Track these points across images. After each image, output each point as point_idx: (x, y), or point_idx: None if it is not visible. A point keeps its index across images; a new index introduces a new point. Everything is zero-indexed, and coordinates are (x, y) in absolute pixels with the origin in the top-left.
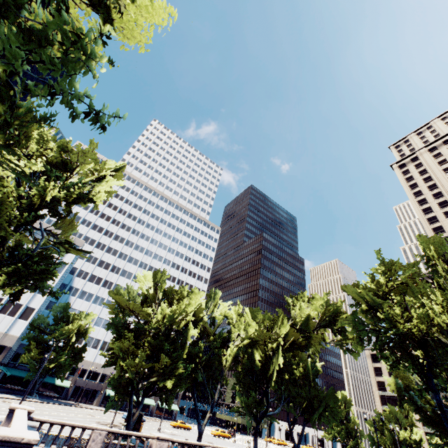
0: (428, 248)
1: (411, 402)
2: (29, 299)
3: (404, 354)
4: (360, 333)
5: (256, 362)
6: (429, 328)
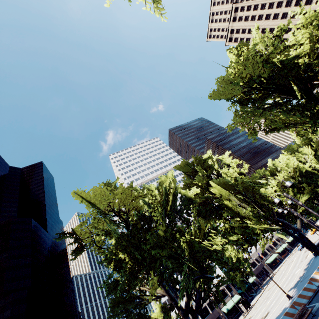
0: None
1: None
2: None
3: None
4: None
5: None
6: None
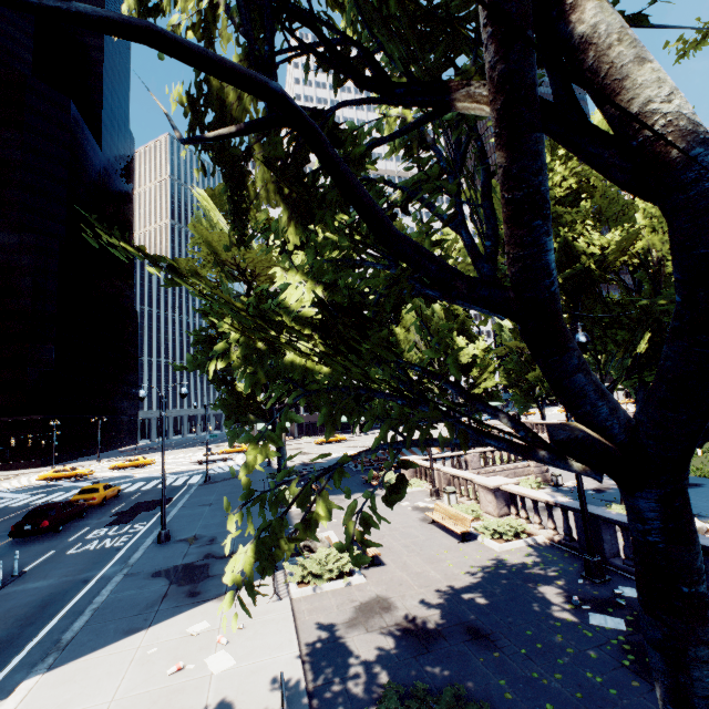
0: None
1: None
2: None
3: None
4: None
5: None
6: None
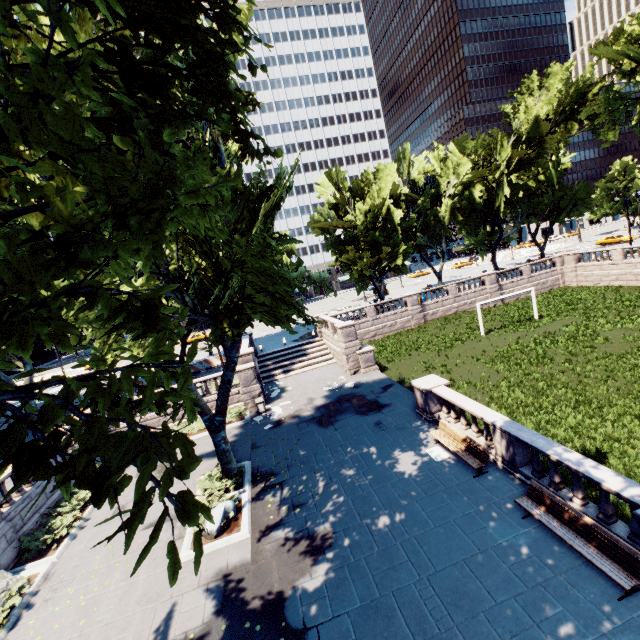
0: None
1: None
2: None
3: None
4: (614, 113)
5: (477, 202)
6: None
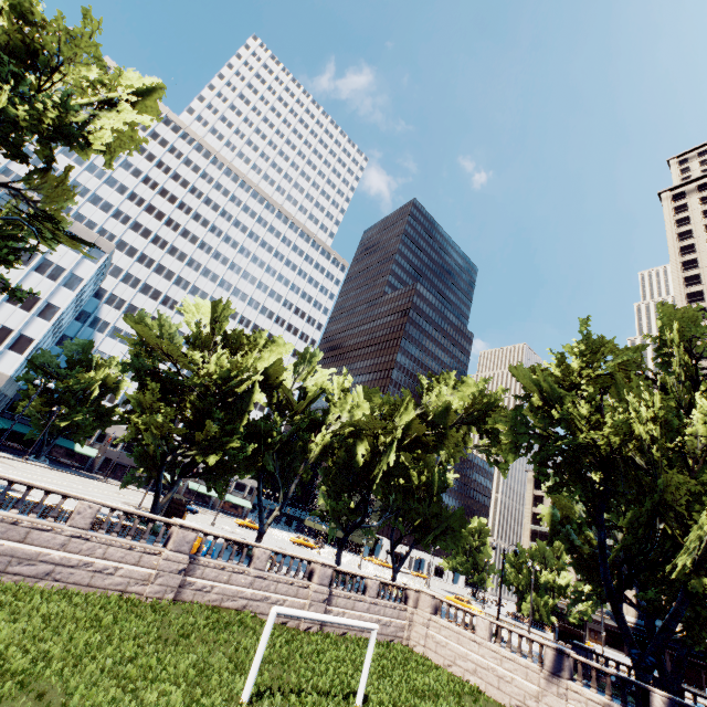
0: (667, 326)
1: (565, 538)
2: (23, 324)
3: (574, 475)
4: (518, 438)
5: (357, 458)
6: (623, 443)
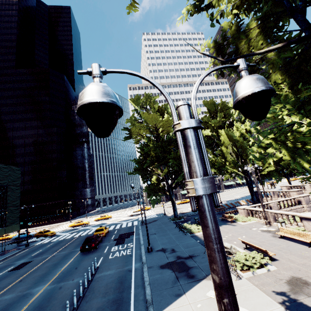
0: None
1: None
2: None
3: None
4: None
5: None
6: None
